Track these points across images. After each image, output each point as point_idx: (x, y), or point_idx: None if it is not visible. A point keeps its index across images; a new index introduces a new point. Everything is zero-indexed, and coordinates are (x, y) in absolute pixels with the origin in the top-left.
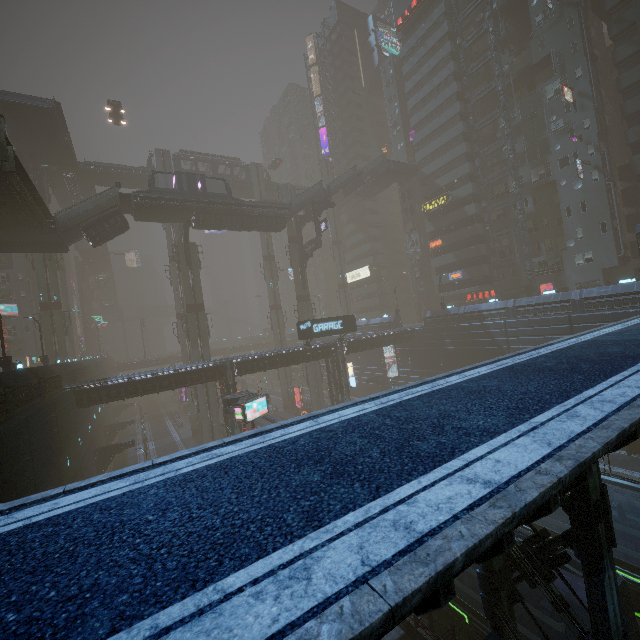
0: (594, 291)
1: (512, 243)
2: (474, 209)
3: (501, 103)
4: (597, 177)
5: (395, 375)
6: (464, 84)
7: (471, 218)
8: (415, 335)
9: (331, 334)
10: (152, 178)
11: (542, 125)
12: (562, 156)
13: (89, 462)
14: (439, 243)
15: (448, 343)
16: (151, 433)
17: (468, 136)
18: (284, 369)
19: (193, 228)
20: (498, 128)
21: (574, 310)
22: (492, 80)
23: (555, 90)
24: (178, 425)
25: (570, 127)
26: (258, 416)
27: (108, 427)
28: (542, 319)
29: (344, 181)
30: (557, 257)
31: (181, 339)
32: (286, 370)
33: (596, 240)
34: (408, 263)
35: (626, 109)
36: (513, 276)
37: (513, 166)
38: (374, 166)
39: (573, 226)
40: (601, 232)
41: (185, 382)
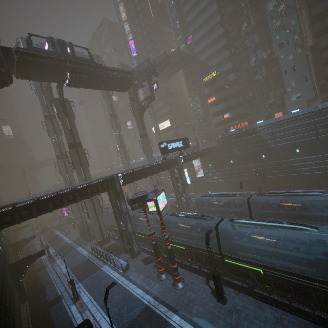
0: (327, 104)
1: (255, 94)
2: (234, 76)
3: (244, 14)
4: (301, 51)
5: (201, 175)
6: (220, 5)
7: (232, 82)
8: (213, 150)
9: (178, 150)
10: (29, 39)
11: (267, 26)
12: (280, 42)
13: (7, 278)
14: (213, 99)
15: (235, 150)
16: (46, 242)
17: (224, 36)
18: (133, 184)
19: (66, 85)
20: (241, 30)
21: (316, 116)
22: (235, 3)
23: (273, 5)
24: (66, 232)
25: (283, 25)
26: (164, 206)
27: (14, 245)
28: (297, 125)
29: (160, 61)
30: (280, 98)
31: (62, 172)
32: (134, 184)
33: (302, 86)
34: (194, 114)
35: (312, 13)
36: (256, 112)
37: (254, 50)
38: (174, 54)
39: (289, 80)
40: (305, 81)
41: (86, 195)
